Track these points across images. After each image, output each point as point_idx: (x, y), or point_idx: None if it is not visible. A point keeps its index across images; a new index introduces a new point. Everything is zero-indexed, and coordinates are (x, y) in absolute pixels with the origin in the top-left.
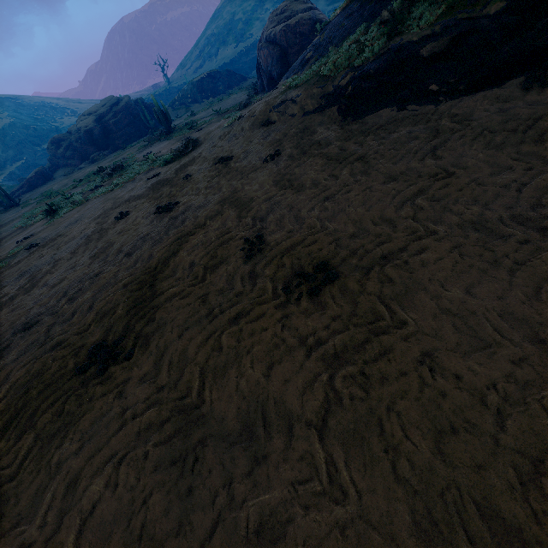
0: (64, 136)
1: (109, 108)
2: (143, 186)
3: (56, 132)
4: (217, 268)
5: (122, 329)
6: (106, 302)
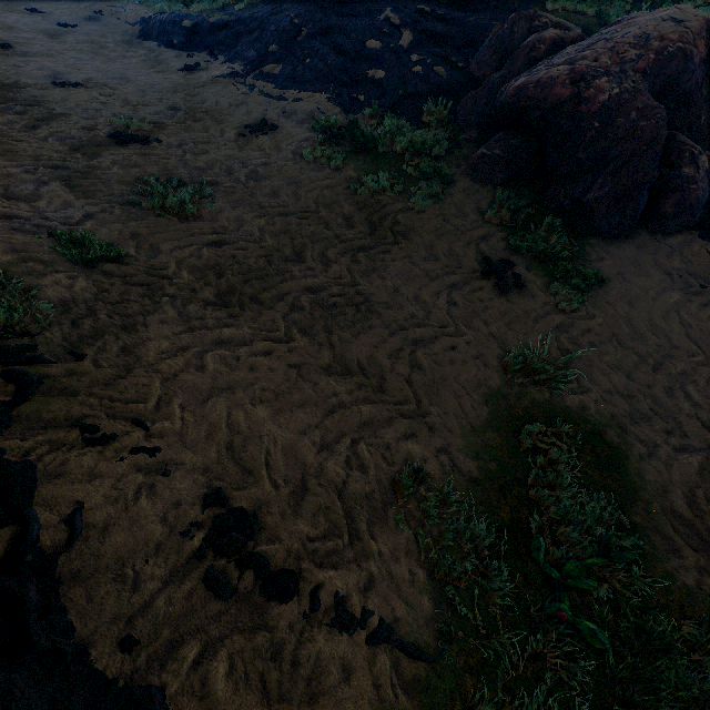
0: None
1: None
2: None
3: None
4: None
5: None
6: None
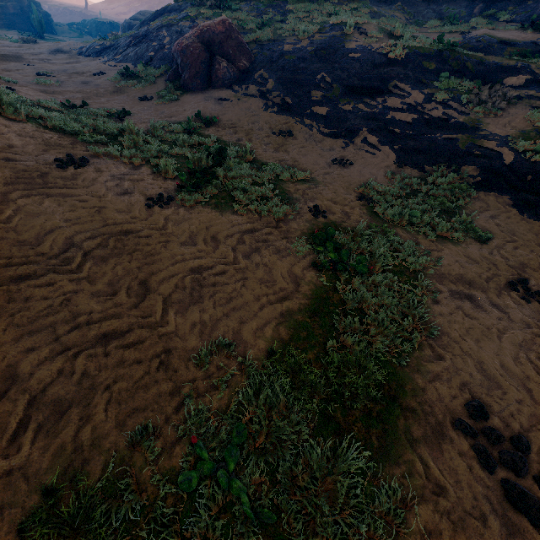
0: None
1: None
2: None
3: None
4: None
5: None
6: None
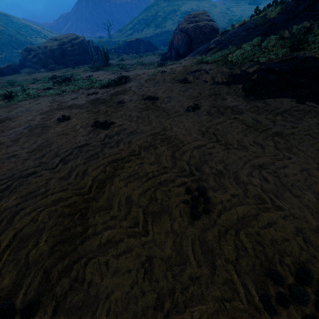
0: (35, 48)
1: (69, 40)
2: (84, 98)
3: (30, 44)
4: (158, 217)
5: (39, 279)
6: (30, 220)
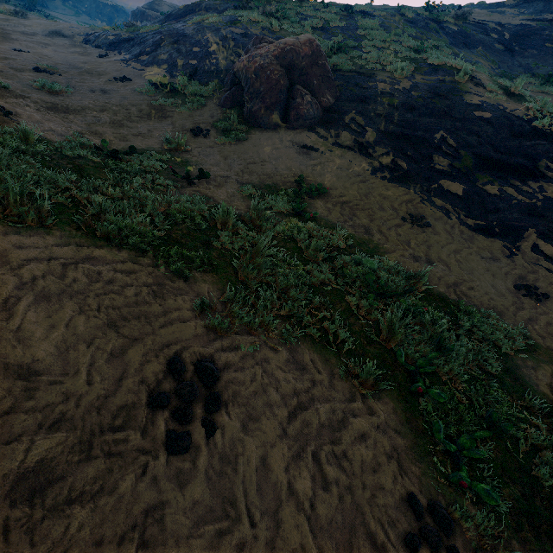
0: None
1: None
2: None
3: None
4: None
5: None
6: None
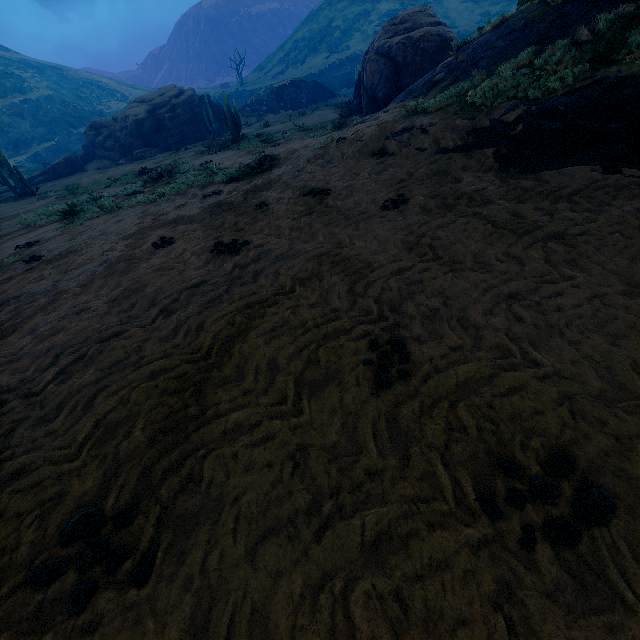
0: (107, 122)
1: (167, 99)
2: (197, 204)
3: (100, 116)
4: (320, 389)
5: (135, 480)
6: (117, 401)
